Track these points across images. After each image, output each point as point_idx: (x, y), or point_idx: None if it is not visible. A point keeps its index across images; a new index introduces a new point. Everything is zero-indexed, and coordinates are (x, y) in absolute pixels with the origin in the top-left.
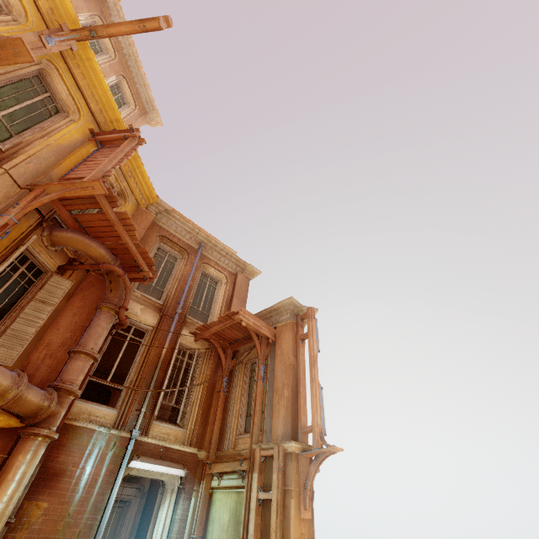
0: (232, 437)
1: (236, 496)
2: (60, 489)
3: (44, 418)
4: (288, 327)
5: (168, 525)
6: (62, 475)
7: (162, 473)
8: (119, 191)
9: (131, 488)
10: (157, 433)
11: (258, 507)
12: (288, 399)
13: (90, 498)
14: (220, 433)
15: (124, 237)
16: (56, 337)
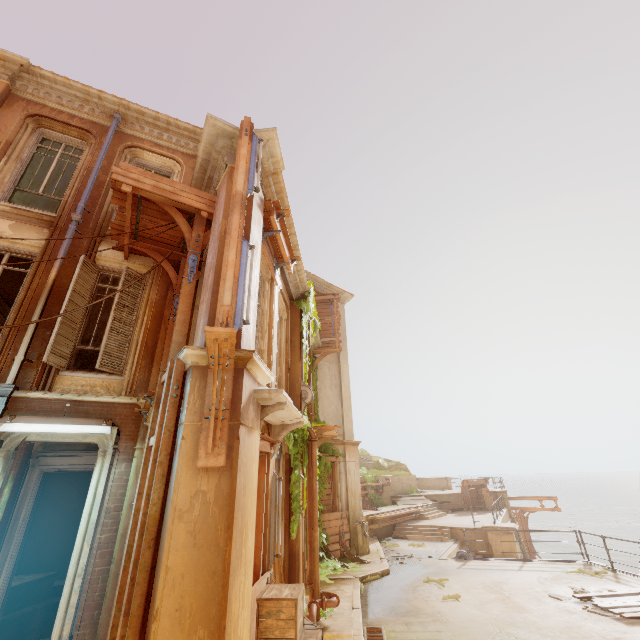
0: None
1: None
2: None
3: None
4: (225, 179)
5: (101, 493)
6: None
7: (83, 434)
8: None
9: None
10: (71, 386)
11: None
12: (210, 289)
13: None
14: None
15: None
16: None
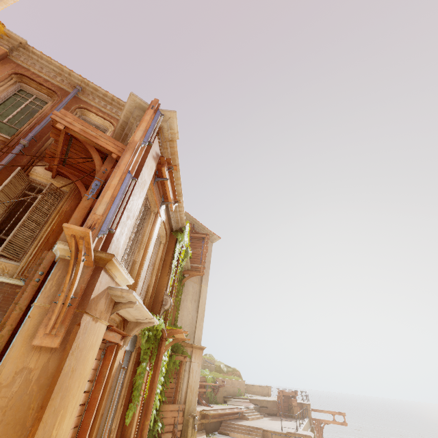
0: None
1: None
2: None
3: None
4: None
5: None
6: None
7: None
8: None
9: None
10: None
11: None
12: None
13: None
14: None
15: None
16: None
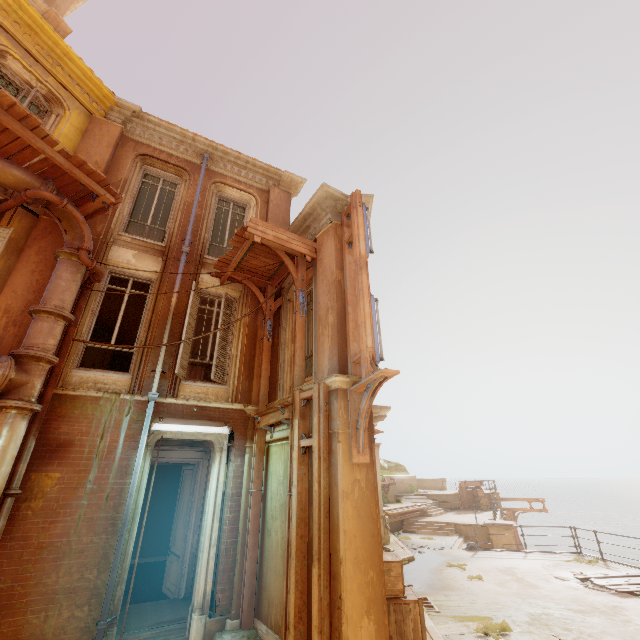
0: (286, 387)
1: (288, 447)
2: (71, 459)
3: (9, 390)
4: (329, 232)
5: (222, 482)
6: (70, 445)
7: (204, 434)
8: (46, 94)
9: (195, 451)
10: (191, 393)
11: (303, 456)
12: (333, 326)
13: (112, 465)
14: (272, 385)
15: (31, 142)
16: (14, 301)
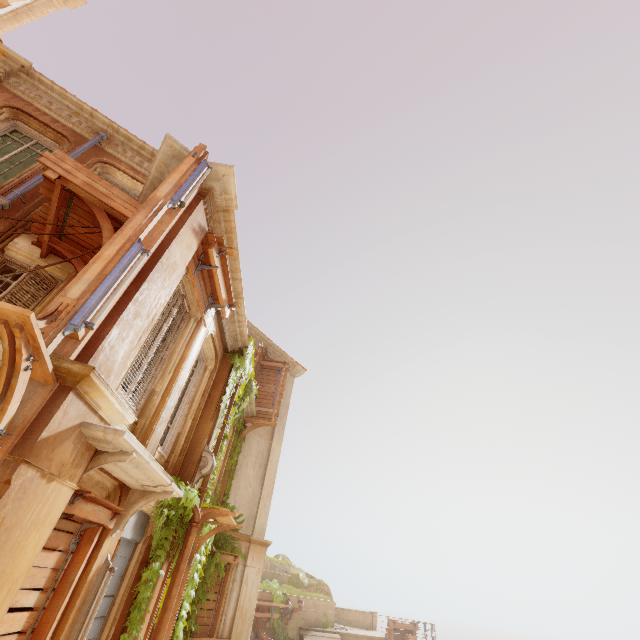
0: None
1: None
2: None
3: None
4: None
5: None
6: None
7: None
8: None
9: None
10: None
11: None
12: None
13: None
14: None
15: None
16: None
